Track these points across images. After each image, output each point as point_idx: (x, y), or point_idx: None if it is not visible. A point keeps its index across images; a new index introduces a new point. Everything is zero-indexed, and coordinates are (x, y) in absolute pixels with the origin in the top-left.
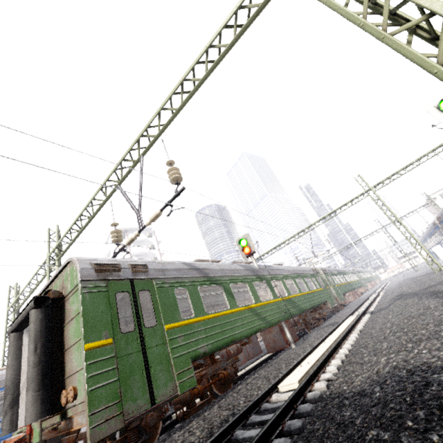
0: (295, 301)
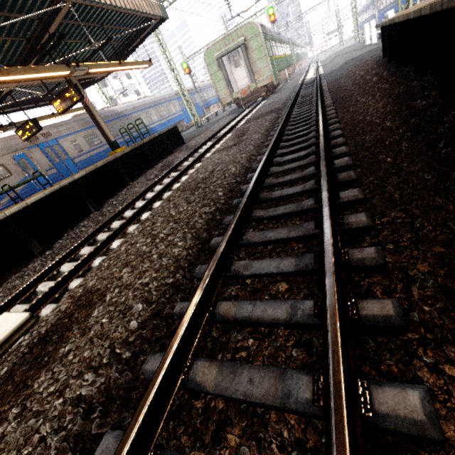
0: (287, 59)
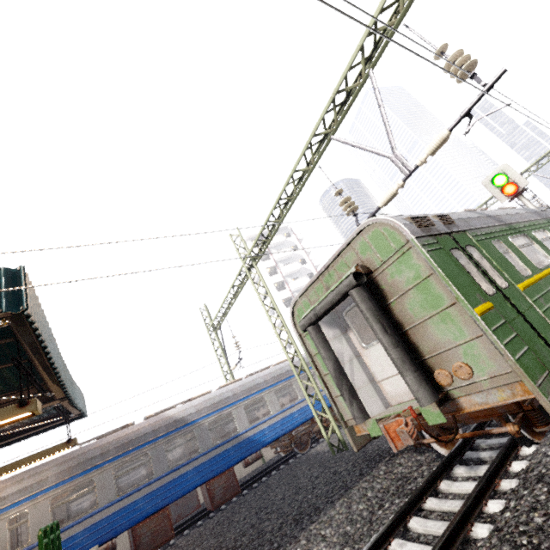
0: None
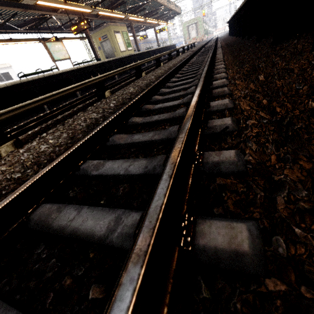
0: (206, 31)
